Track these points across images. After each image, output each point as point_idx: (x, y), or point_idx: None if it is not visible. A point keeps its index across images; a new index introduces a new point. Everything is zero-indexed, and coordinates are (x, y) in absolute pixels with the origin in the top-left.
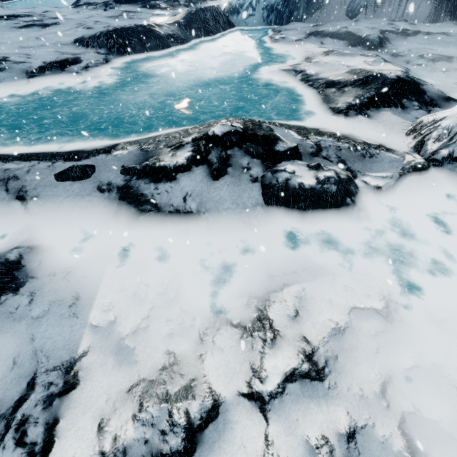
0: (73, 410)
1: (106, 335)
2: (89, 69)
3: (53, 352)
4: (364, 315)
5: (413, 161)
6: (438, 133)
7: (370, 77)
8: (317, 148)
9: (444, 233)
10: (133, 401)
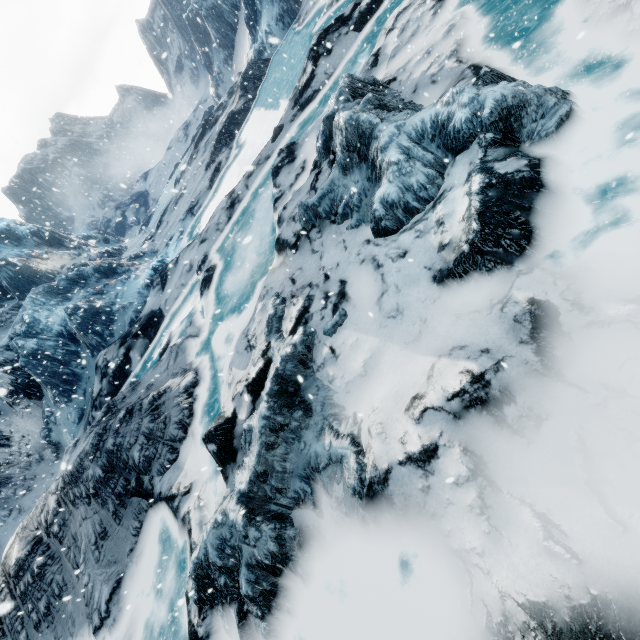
0: None
1: None
2: (229, 156)
3: None
4: None
5: None
6: None
7: None
8: None
9: None
10: None
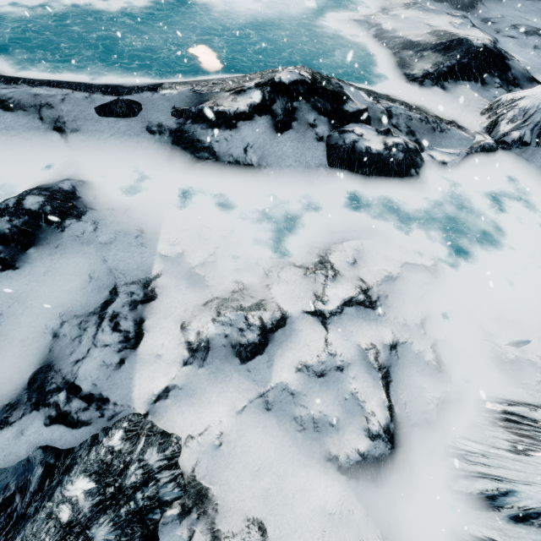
0: (155, 315)
1: (176, 264)
2: None
3: (128, 271)
4: (414, 270)
5: (483, 141)
6: (513, 113)
7: (454, 42)
8: (387, 114)
9: (498, 213)
10: (210, 311)
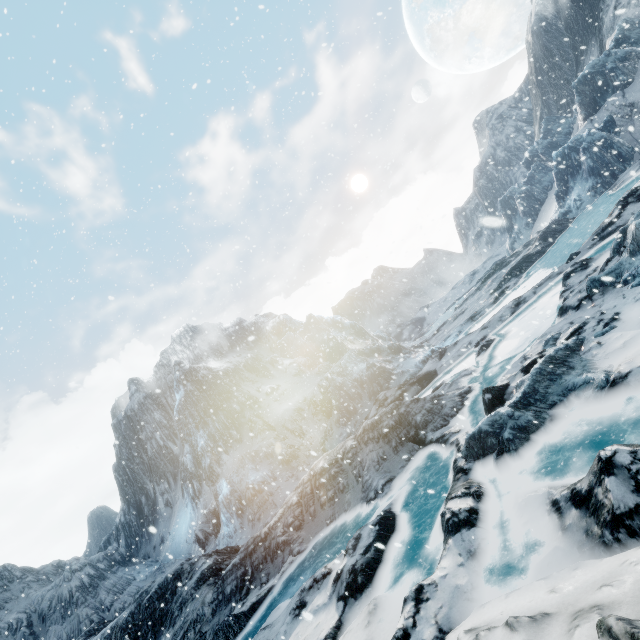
0: None
1: None
2: (517, 282)
3: None
4: None
5: None
6: None
7: None
8: None
9: None
10: None
